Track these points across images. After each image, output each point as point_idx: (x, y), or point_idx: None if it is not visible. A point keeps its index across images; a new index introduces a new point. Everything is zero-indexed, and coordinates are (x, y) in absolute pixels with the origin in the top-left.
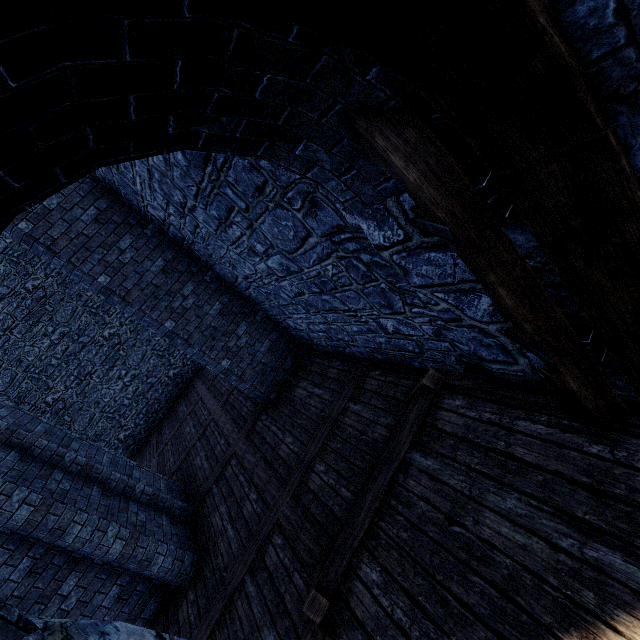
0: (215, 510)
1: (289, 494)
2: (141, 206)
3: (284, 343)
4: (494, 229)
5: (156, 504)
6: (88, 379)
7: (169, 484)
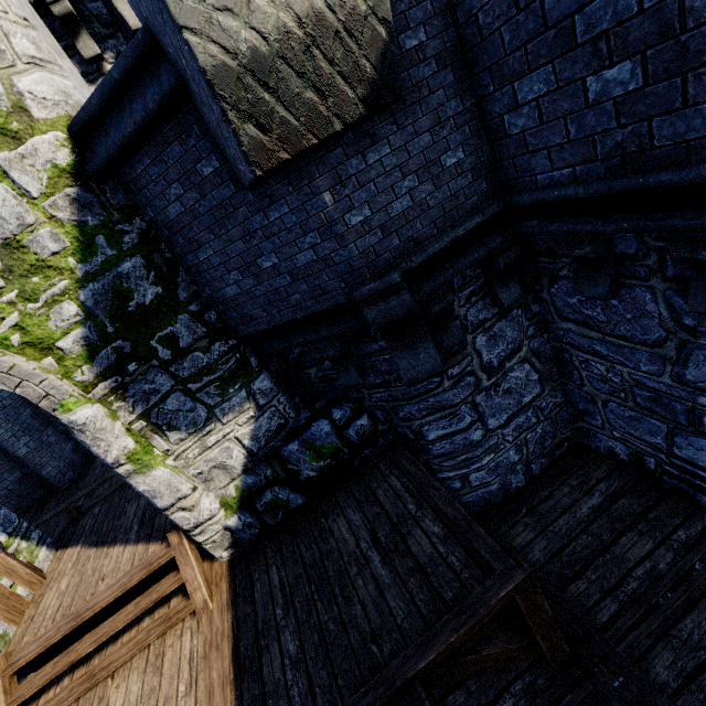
0: None
1: None
2: None
3: None
4: None
5: (69, 435)
6: None
7: None
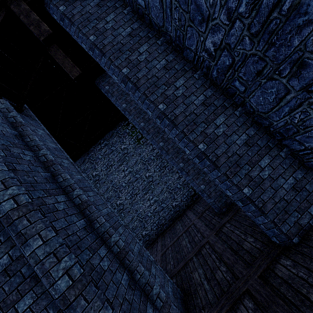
0: None
1: None
2: (199, 45)
3: (310, 184)
4: None
5: None
6: (135, 196)
7: (173, 289)
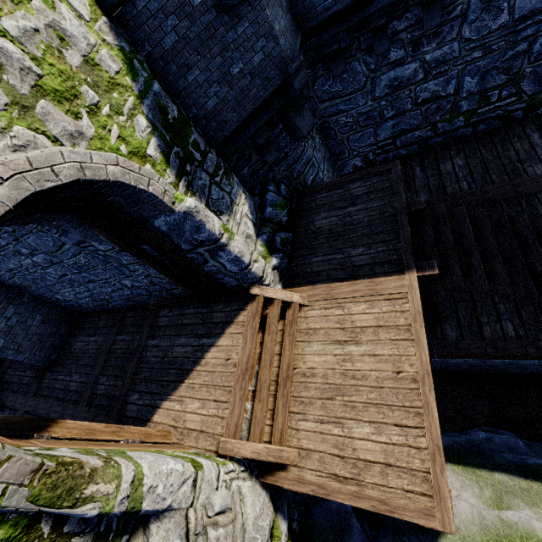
0: None
1: (84, 405)
2: None
3: (56, 314)
4: (137, 247)
5: None
6: None
7: None
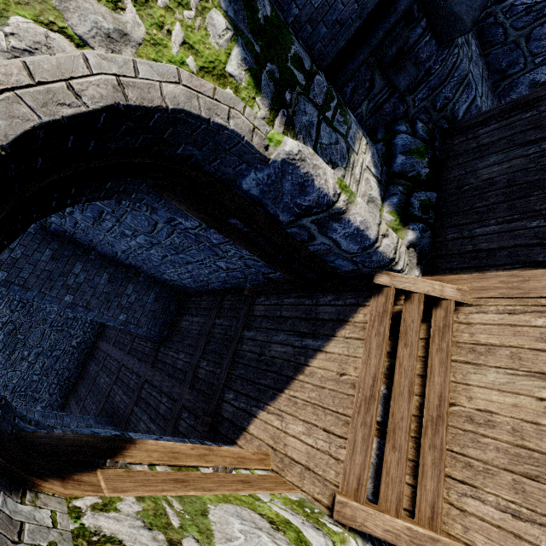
0: (139, 421)
1: (187, 387)
2: None
3: (166, 293)
4: (224, 221)
5: None
6: None
7: (97, 420)
